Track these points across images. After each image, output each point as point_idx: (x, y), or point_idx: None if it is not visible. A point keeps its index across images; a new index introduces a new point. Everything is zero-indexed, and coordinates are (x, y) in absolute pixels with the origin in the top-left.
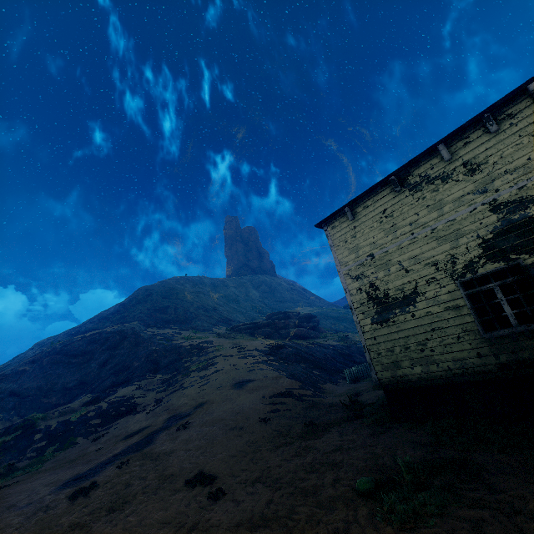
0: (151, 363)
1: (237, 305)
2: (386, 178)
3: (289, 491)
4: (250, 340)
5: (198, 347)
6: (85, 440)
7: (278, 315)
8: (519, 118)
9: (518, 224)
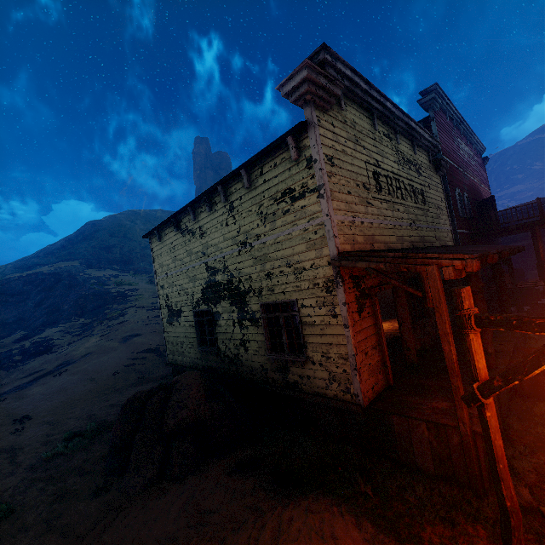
0: (78, 307)
1: None
2: (169, 219)
3: (48, 432)
4: None
5: (123, 295)
6: (5, 373)
7: None
8: (218, 208)
9: (213, 284)
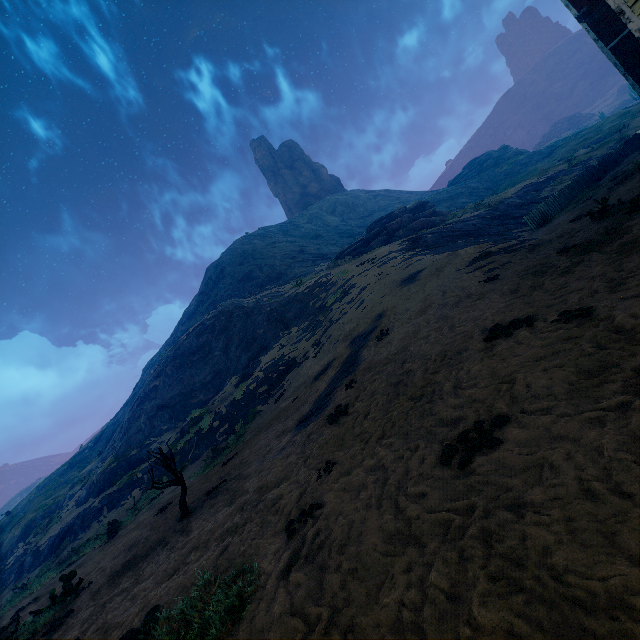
0: (276, 323)
1: (322, 241)
2: None
3: None
4: (372, 252)
5: (318, 285)
6: (266, 406)
7: (381, 223)
8: None
9: None
